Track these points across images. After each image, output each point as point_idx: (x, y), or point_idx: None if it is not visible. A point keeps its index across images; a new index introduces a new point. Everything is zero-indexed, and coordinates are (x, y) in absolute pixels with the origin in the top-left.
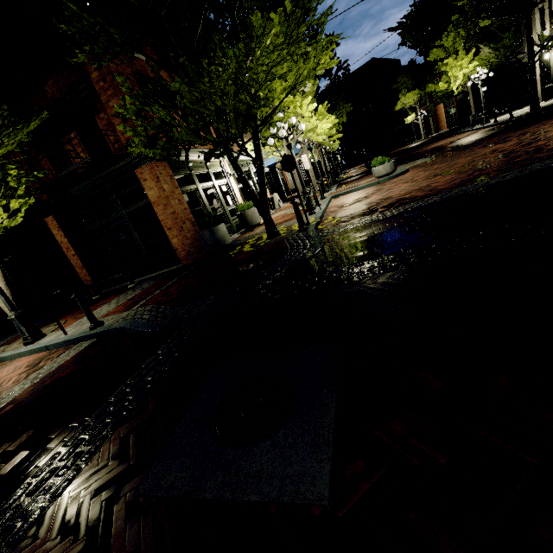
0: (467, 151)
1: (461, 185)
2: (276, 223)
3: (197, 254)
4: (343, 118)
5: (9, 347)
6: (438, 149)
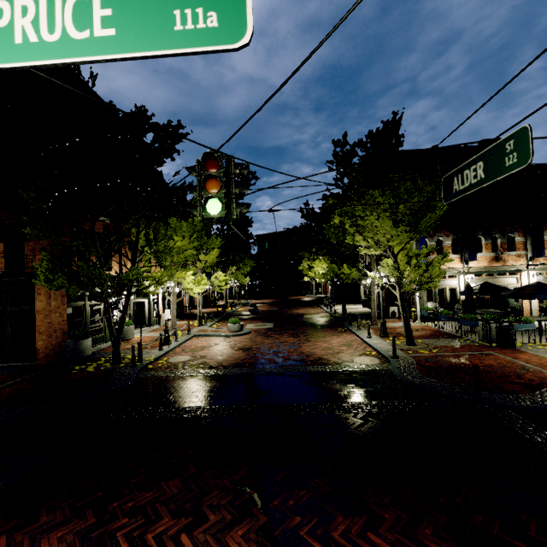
0: (283, 333)
1: (229, 366)
2: None
3: (54, 358)
4: (247, 269)
5: None
6: (291, 317)
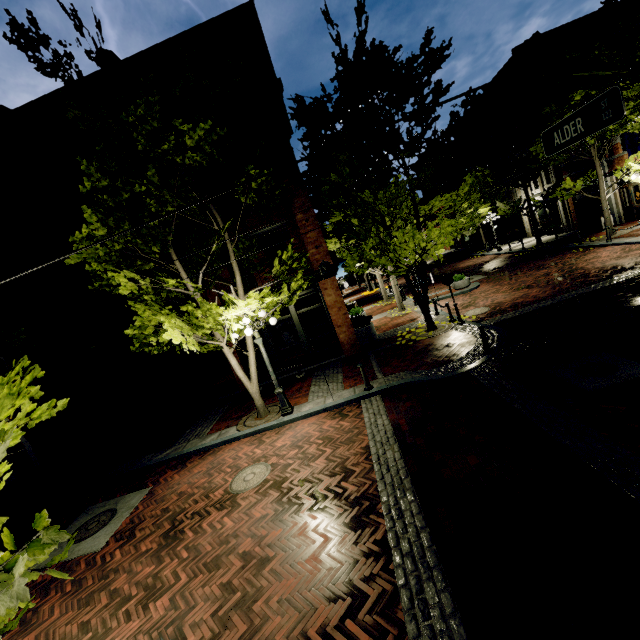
0: (519, 273)
1: (557, 294)
2: (397, 323)
3: (359, 346)
4: None
5: (250, 424)
6: (477, 268)
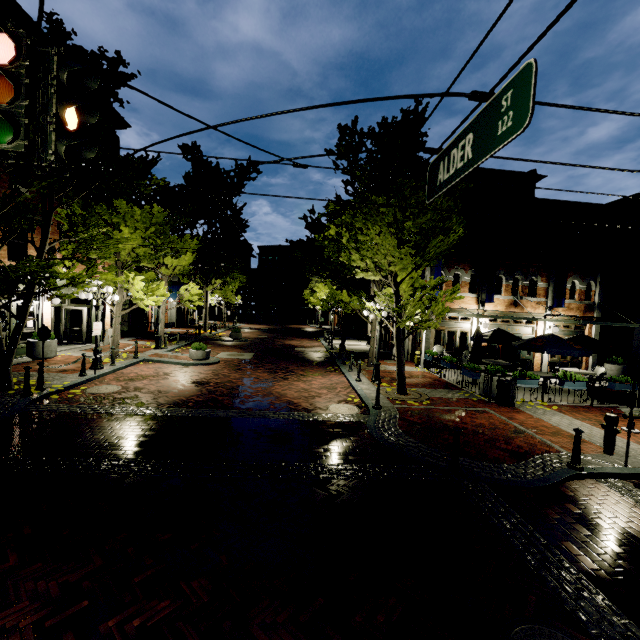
0: (259, 367)
1: (165, 404)
2: (56, 368)
3: None
4: (236, 284)
5: None
6: (279, 349)
